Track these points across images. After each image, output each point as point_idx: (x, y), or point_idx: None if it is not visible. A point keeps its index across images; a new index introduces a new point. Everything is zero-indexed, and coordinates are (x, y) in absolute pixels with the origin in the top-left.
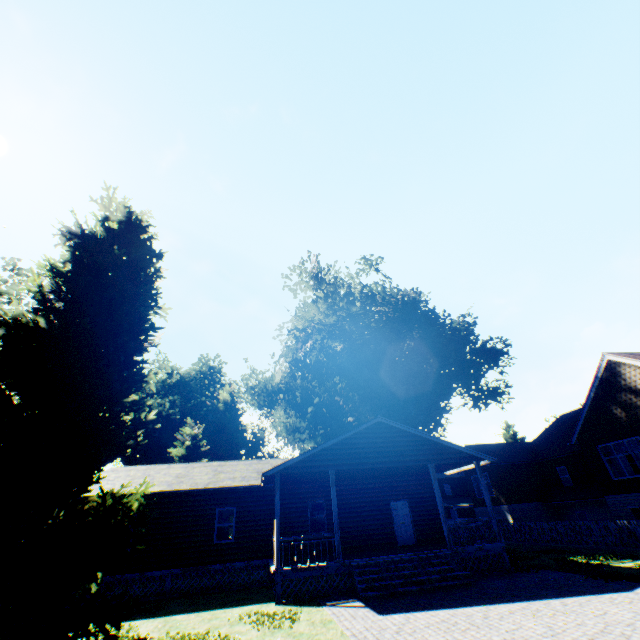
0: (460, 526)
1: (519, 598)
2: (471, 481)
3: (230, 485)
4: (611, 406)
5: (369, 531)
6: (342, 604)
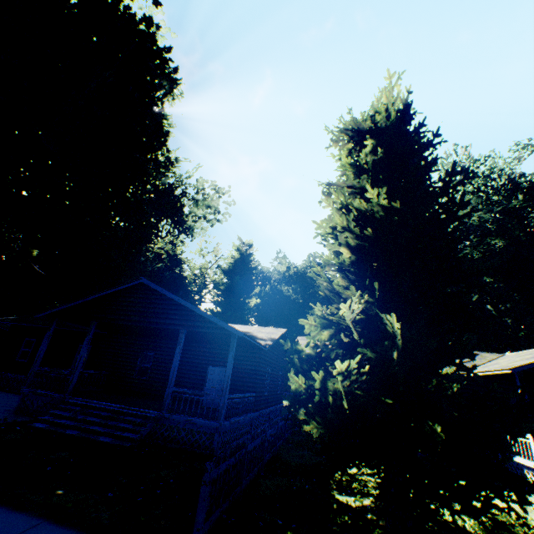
0: None
1: None
2: None
3: None
4: None
5: None
6: None
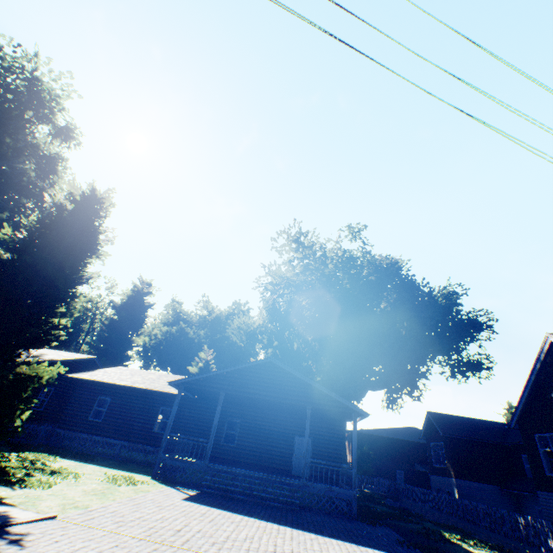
0: (318, 465)
1: (296, 526)
2: (430, 448)
3: (168, 391)
4: (552, 393)
5: (270, 455)
6: (182, 489)
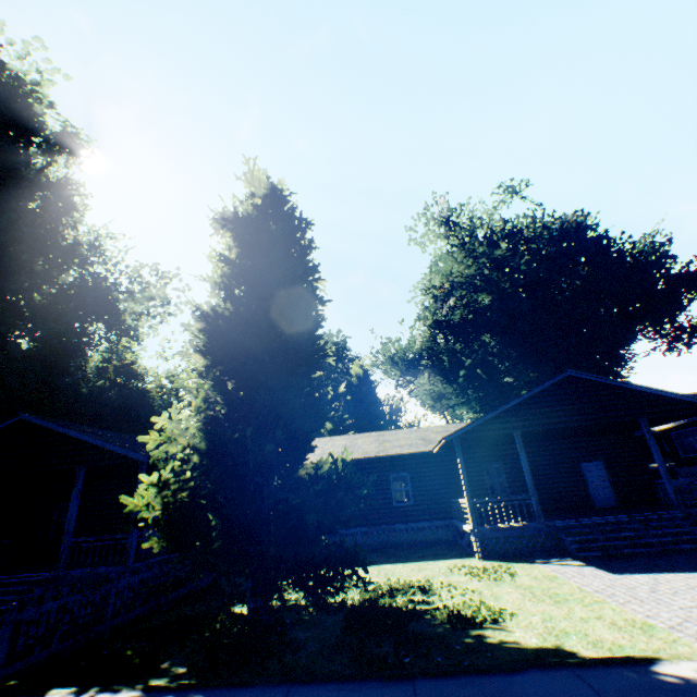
0: (691, 486)
1: None
2: (671, 438)
3: (401, 453)
4: None
5: (558, 494)
6: (556, 562)
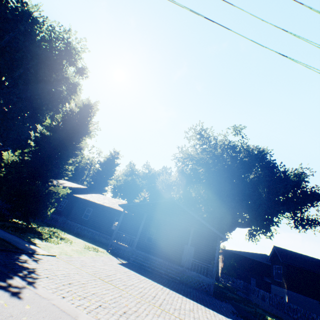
0: (193, 261)
1: (173, 289)
2: (273, 268)
3: (120, 209)
4: None
5: (170, 252)
6: (120, 259)
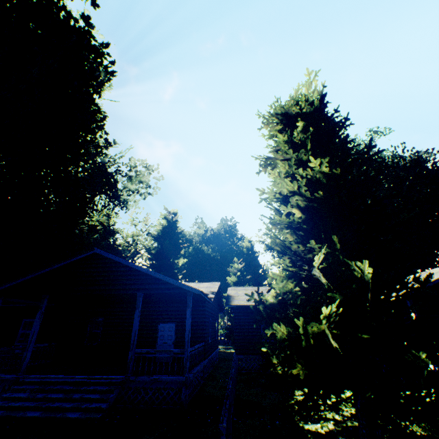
0: None
1: None
2: None
3: None
4: None
5: None
6: None
